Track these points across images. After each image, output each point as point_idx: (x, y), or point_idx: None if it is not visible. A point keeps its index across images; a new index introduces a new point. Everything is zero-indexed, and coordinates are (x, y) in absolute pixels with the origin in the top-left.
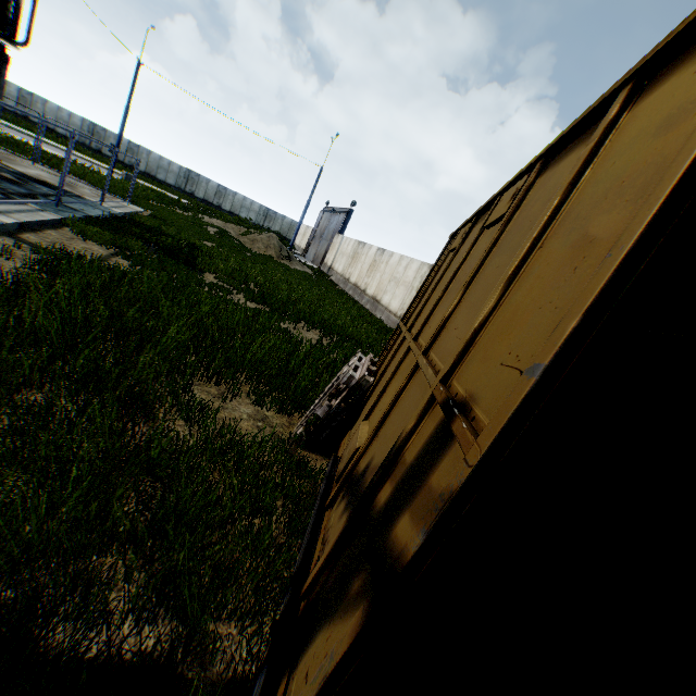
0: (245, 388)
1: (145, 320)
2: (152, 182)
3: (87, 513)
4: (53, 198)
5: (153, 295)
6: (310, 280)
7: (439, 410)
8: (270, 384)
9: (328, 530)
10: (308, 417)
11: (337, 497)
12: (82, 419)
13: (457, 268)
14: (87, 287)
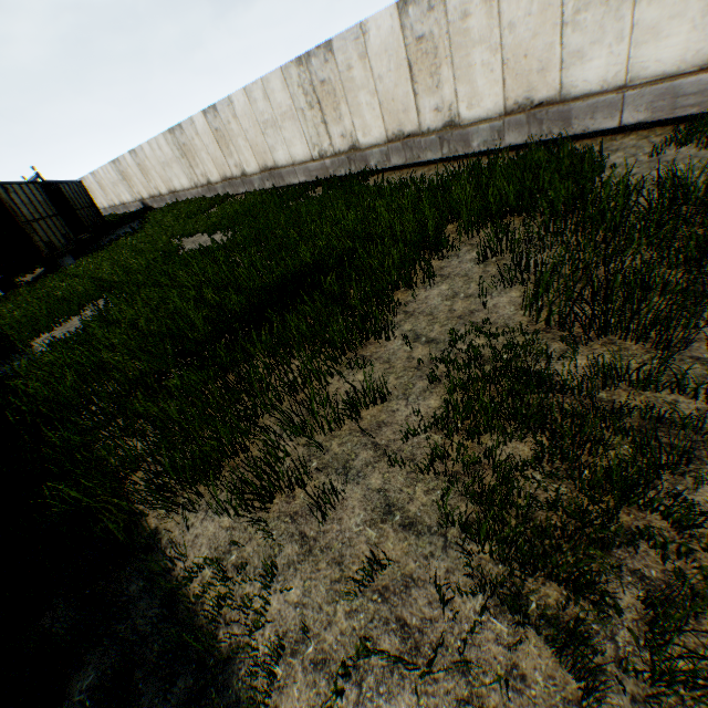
0: None
1: None
2: None
3: None
4: None
5: None
6: None
7: None
8: None
9: None
10: None
11: None
12: None
13: None
14: None
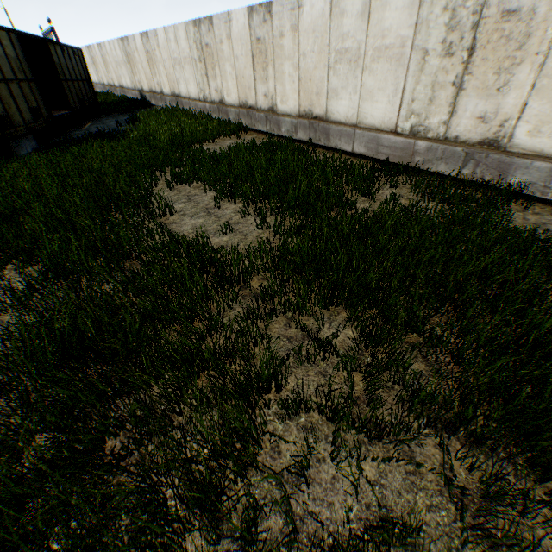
0: None
1: None
2: None
3: None
4: None
5: None
6: None
7: None
8: None
9: None
10: None
11: None
12: None
13: None
14: None
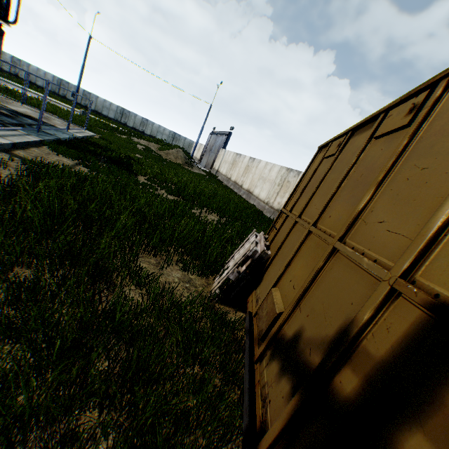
0: (174, 258)
1: (102, 210)
2: (99, 116)
3: (68, 377)
4: (35, 126)
5: (106, 192)
6: (205, 179)
7: (407, 307)
8: (191, 254)
9: (265, 386)
10: (223, 280)
11: (264, 354)
12: (61, 292)
13: (348, 170)
14: (61, 187)
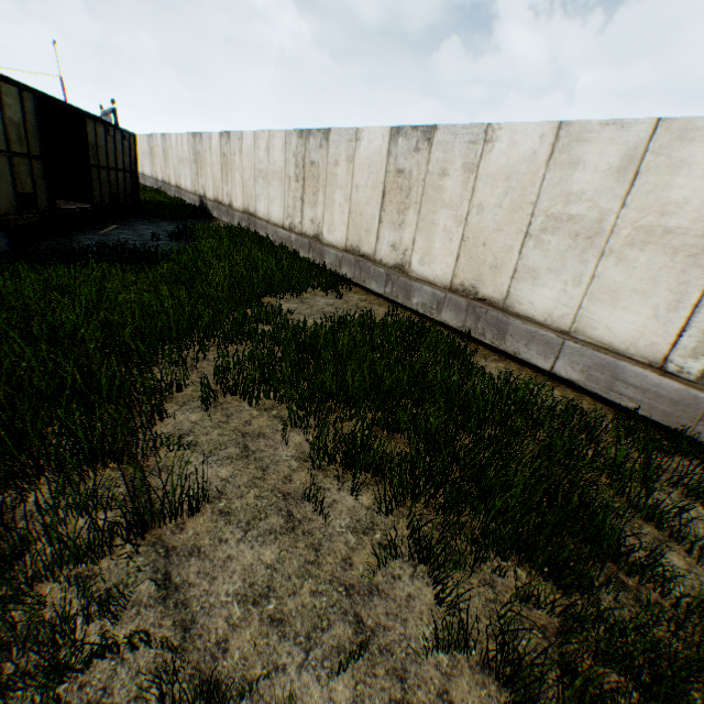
0: None
1: None
2: None
3: None
4: None
5: None
6: None
7: None
8: None
9: None
10: None
11: None
12: None
13: None
14: None
